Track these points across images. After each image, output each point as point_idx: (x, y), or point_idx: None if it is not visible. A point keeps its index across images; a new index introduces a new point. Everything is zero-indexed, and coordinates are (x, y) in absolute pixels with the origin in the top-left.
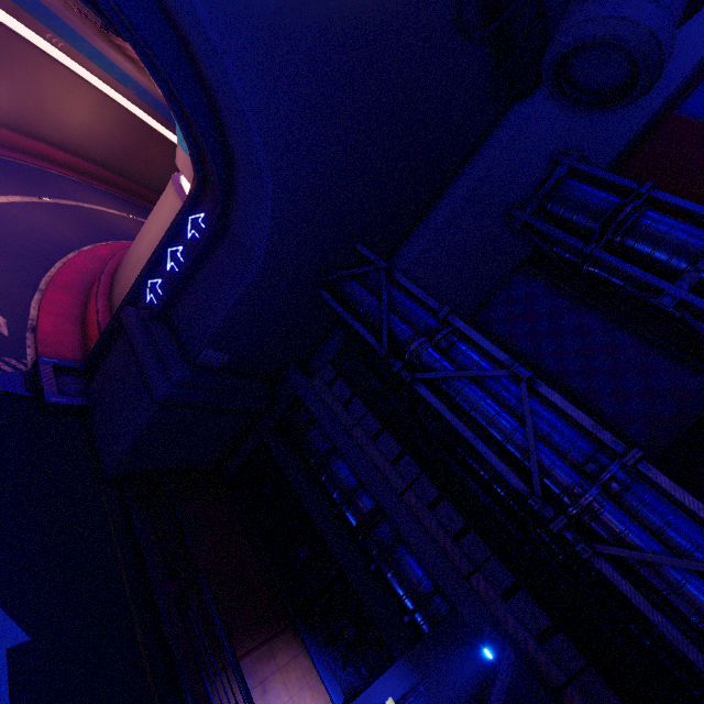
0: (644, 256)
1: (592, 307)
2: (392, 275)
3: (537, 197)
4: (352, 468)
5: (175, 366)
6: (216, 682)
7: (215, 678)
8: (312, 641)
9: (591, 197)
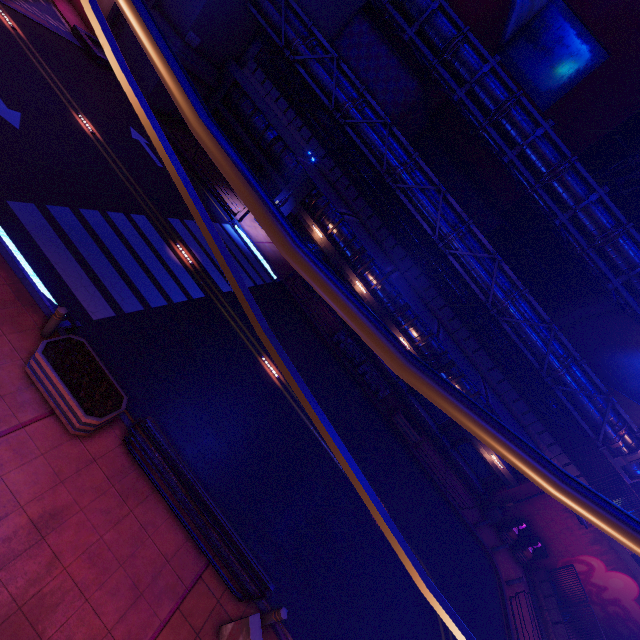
0: (408, 13)
1: (385, 43)
2: None
3: None
4: (265, 121)
5: (175, 40)
6: (215, 186)
7: (214, 185)
8: None
9: None
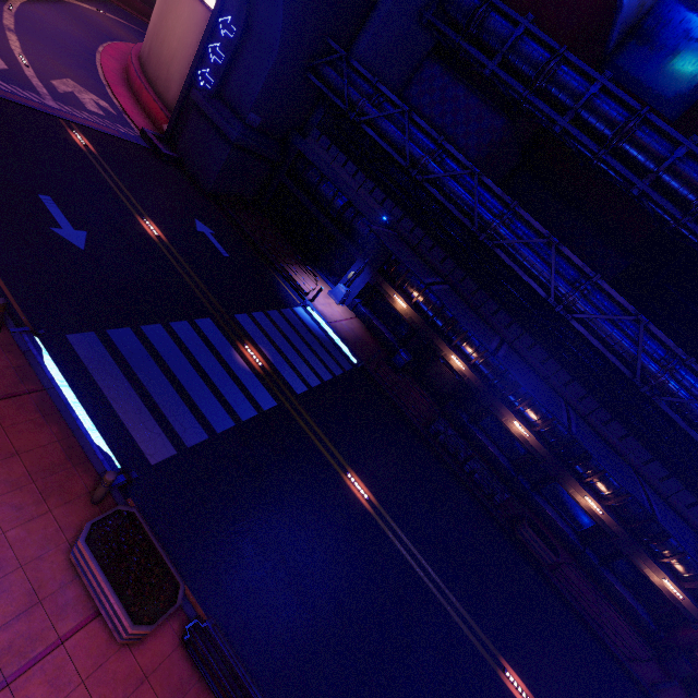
0: (487, 45)
1: (462, 82)
2: (349, 61)
3: (437, 1)
4: (333, 187)
5: (236, 124)
6: (283, 265)
7: (283, 264)
8: (319, 271)
9: (465, 1)
